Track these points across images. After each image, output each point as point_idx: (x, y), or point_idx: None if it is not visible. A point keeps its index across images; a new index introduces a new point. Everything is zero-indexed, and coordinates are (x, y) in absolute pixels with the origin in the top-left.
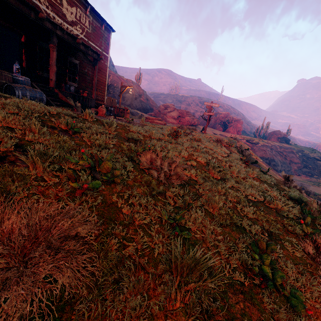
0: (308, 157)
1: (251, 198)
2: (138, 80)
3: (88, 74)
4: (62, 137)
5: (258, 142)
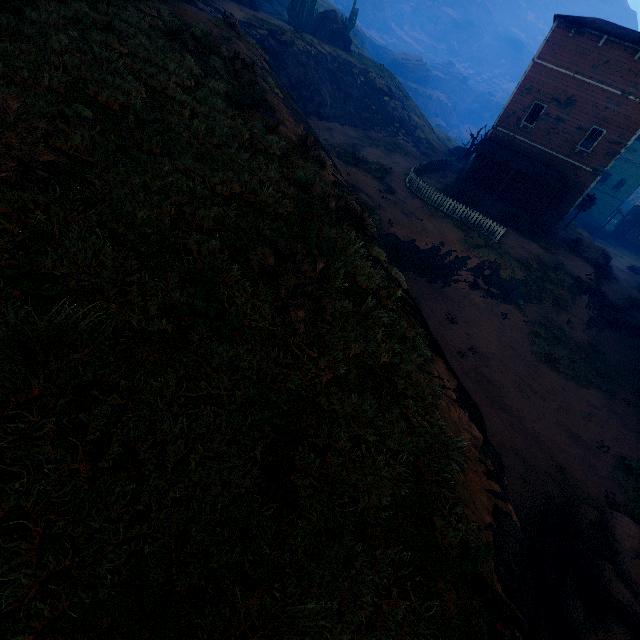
0: (373, 88)
1: (221, 192)
2: None
3: None
4: None
5: (292, 40)
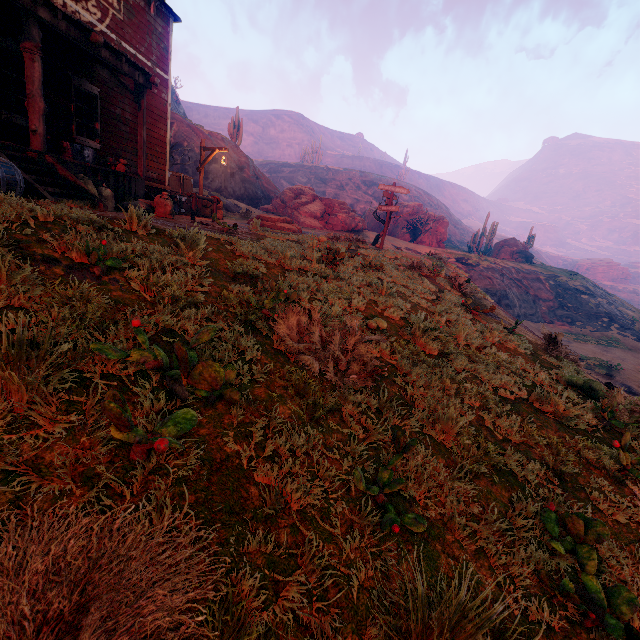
0: (565, 289)
1: (503, 394)
2: (234, 135)
3: (123, 120)
4: (76, 286)
5: (477, 262)
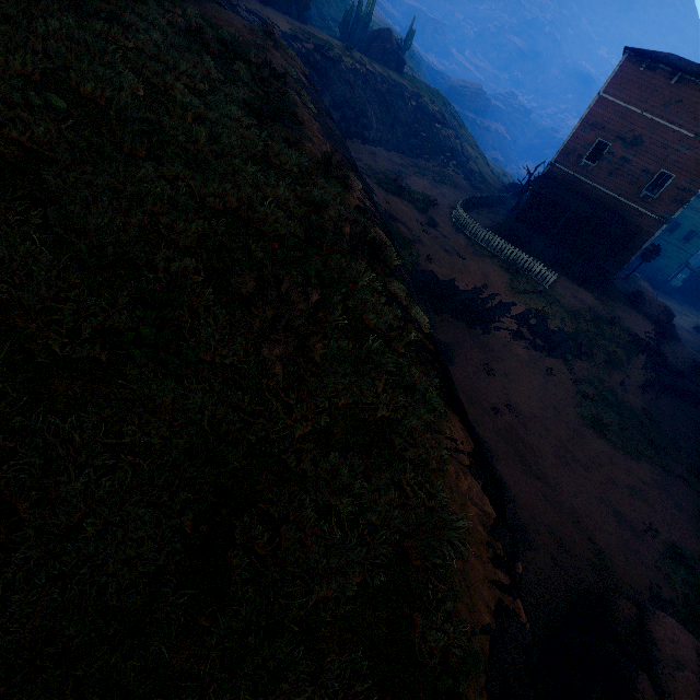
0: (425, 114)
1: (213, 205)
2: None
3: None
4: None
5: (340, 56)
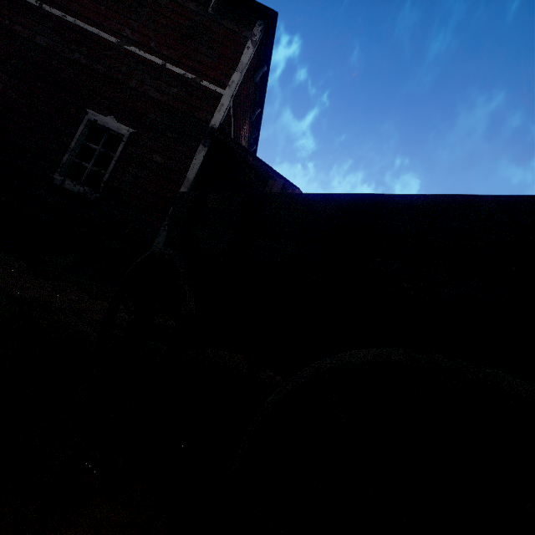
0: None
1: None
2: None
3: None
4: None
5: None
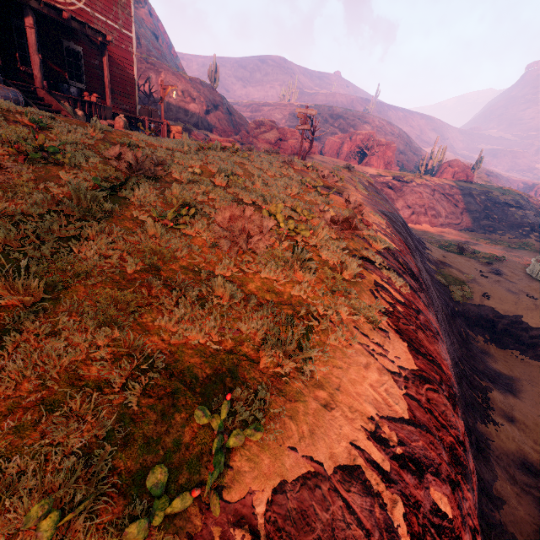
0: (495, 202)
1: (247, 201)
2: (213, 79)
3: (100, 68)
4: (21, 128)
5: (412, 179)
